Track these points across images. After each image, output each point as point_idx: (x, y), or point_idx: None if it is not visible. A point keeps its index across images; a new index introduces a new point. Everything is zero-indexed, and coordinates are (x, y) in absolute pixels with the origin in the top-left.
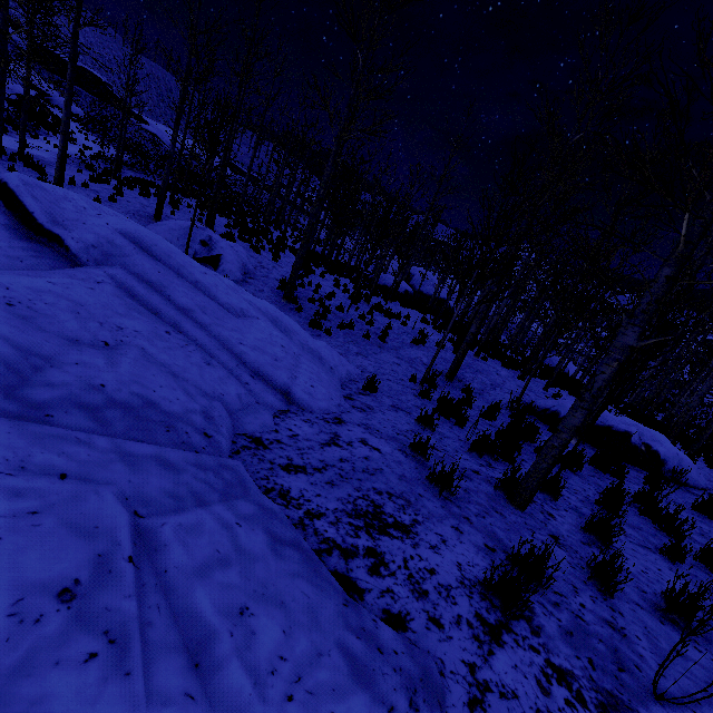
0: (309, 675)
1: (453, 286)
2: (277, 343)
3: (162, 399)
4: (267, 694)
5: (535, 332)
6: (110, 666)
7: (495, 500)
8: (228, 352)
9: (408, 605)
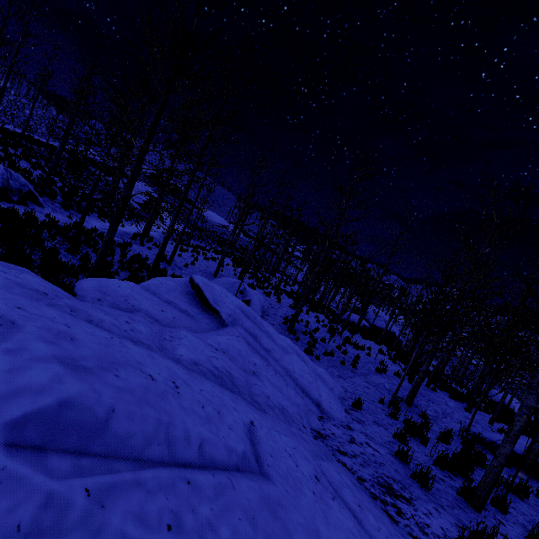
0: (390, 538)
1: (402, 326)
2: (306, 371)
3: (285, 405)
4: (380, 535)
5: (475, 368)
6: (338, 503)
7: (458, 501)
8: (289, 377)
9: (419, 535)
